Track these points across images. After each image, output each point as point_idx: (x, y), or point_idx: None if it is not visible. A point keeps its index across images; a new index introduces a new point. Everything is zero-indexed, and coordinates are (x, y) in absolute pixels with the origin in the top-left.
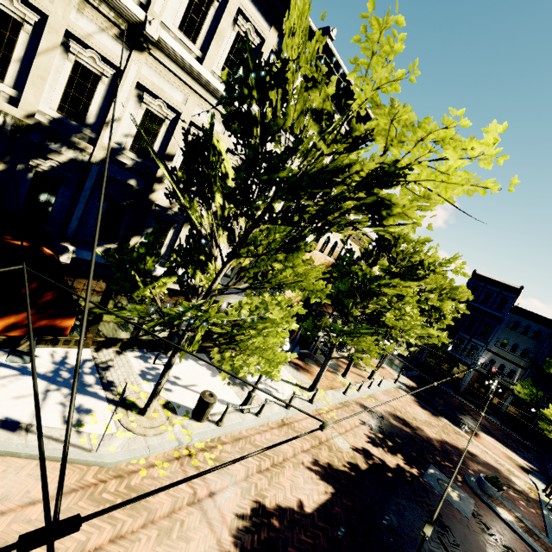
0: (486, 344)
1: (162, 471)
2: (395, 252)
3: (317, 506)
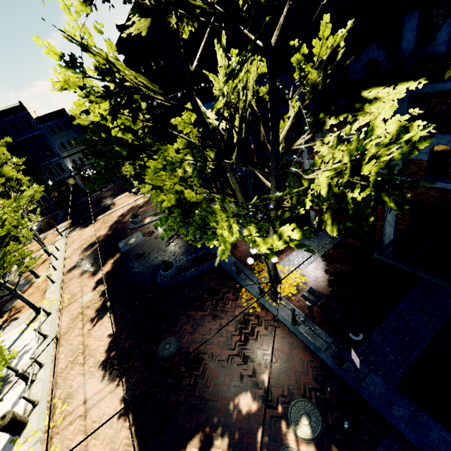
0: (59, 156)
1: (56, 450)
2: None
3: (114, 324)
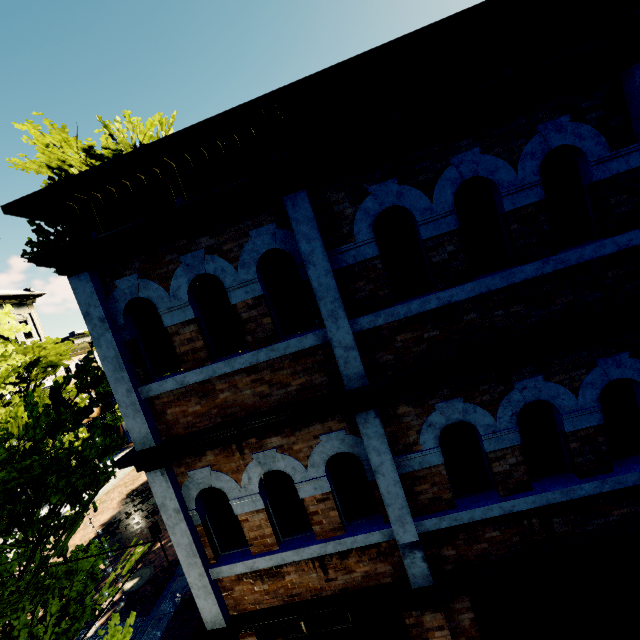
0: None
1: None
2: None
3: None
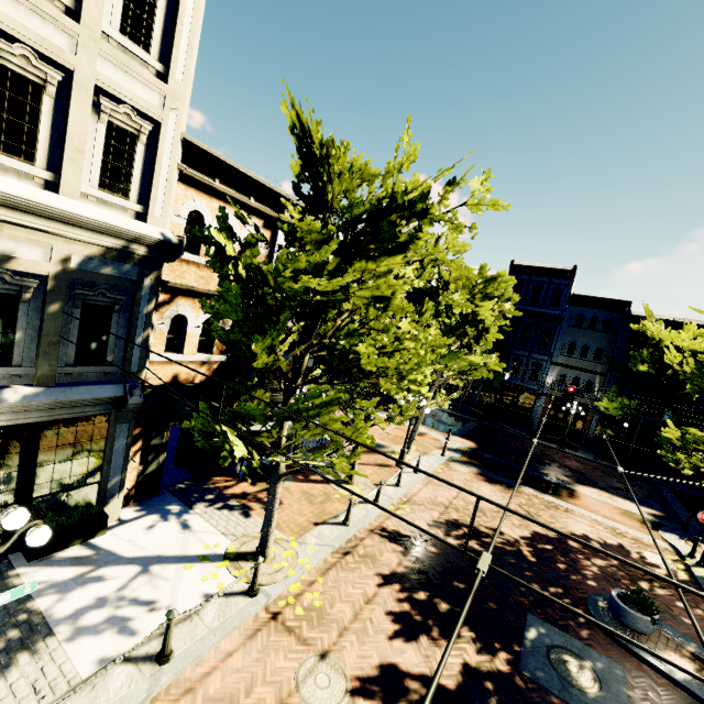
0: (550, 356)
1: None
2: (334, 195)
3: None
